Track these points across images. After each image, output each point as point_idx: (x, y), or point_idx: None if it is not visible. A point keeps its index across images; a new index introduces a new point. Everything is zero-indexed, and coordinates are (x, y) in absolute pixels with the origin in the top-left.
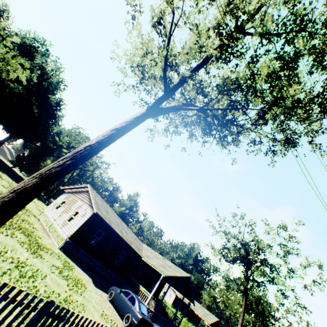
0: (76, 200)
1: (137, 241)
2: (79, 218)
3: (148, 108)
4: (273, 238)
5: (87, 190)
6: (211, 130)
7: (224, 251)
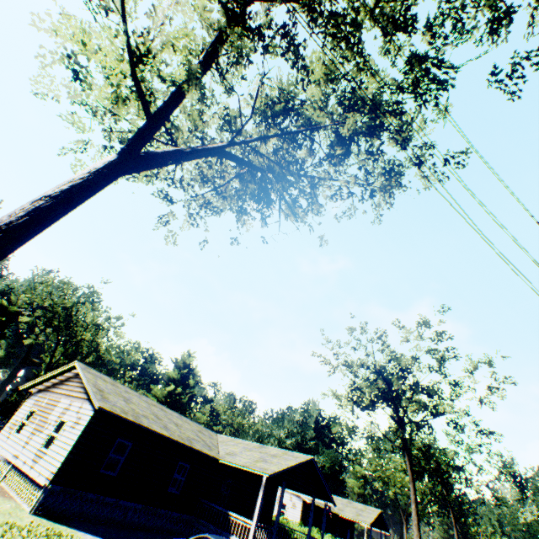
0: (57, 400)
1: (205, 435)
2: (67, 434)
3: (120, 151)
4: (416, 346)
5: (76, 373)
6: (268, 191)
7: (354, 395)
